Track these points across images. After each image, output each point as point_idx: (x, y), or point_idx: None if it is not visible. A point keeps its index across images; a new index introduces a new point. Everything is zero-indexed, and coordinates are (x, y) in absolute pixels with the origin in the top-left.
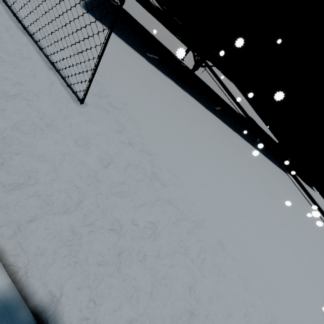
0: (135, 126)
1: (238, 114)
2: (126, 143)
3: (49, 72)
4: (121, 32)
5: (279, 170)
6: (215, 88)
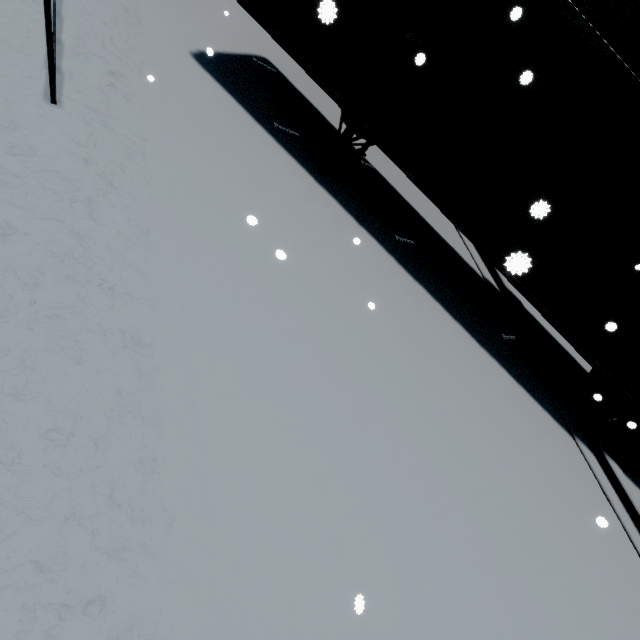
0: (125, 156)
1: (476, 276)
2: (80, 156)
3: (43, 70)
4: (241, 90)
5: (543, 417)
6: (437, 219)
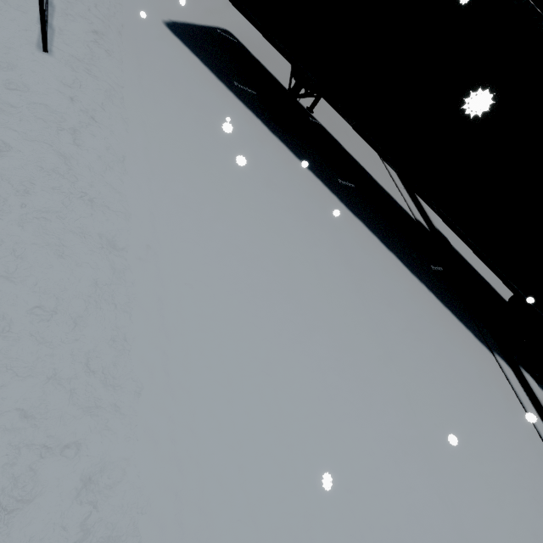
0: (105, 98)
1: (409, 217)
2: (66, 94)
3: (37, 25)
4: (206, 54)
5: (466, 335)
6: (375, 169)
